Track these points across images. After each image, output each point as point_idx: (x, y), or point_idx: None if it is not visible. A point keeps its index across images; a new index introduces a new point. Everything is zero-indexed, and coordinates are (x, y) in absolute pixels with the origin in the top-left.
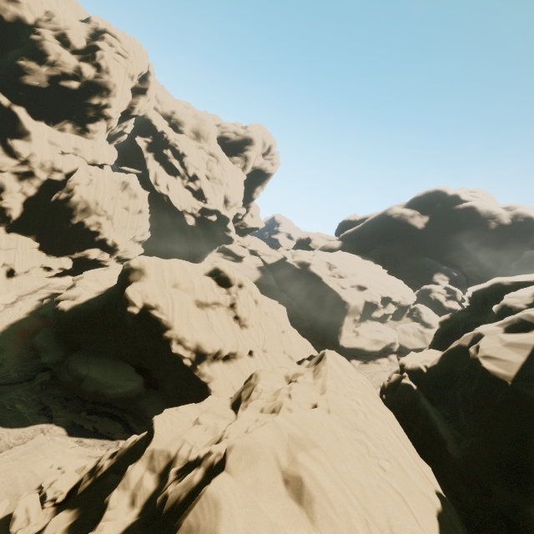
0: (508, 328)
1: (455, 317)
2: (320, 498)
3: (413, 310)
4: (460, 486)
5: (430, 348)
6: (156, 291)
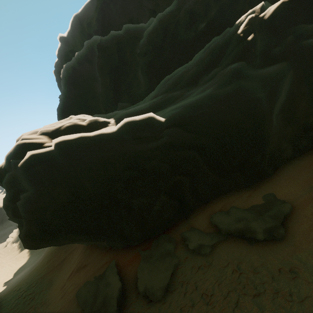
0: None
1: None
2: None
3: None
4: None
5: None
6: None
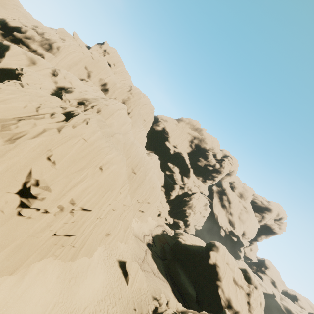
0: None
1: None
2: None
3: None
4: None
5: None
6: (221, 260)
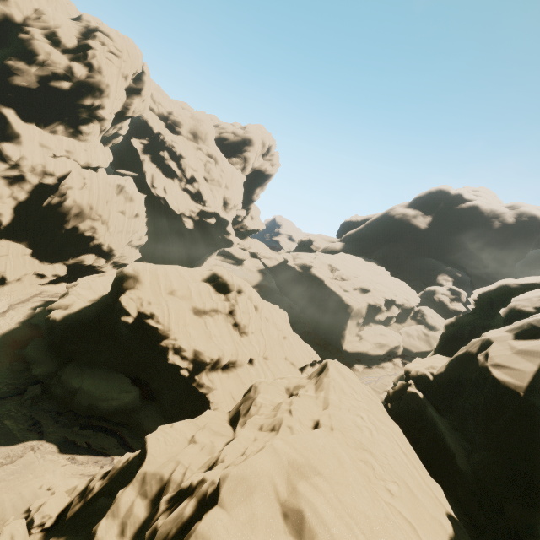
0: (518, 334)
1: (461, 320)
2: (323, 535)
3: (417, 312)
4: (470, 501)
5: (435, 352)
6: (151, 299)
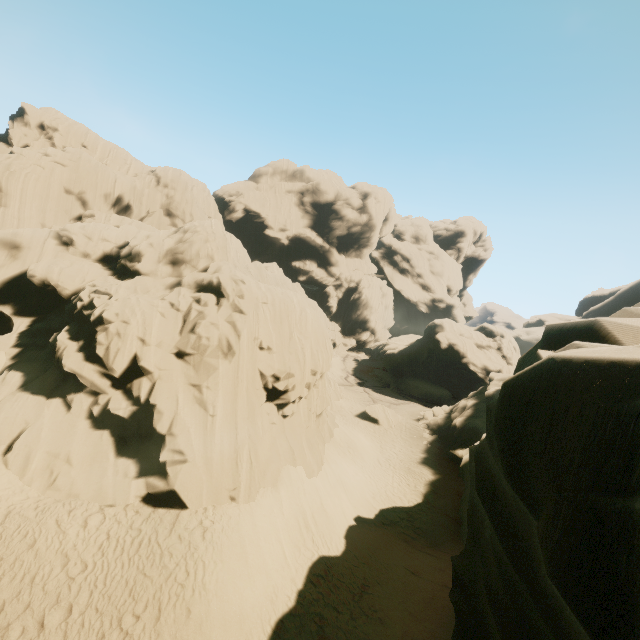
0: None
1: None
2: None
3: None
4: None
5: None
6: (453, 336)
